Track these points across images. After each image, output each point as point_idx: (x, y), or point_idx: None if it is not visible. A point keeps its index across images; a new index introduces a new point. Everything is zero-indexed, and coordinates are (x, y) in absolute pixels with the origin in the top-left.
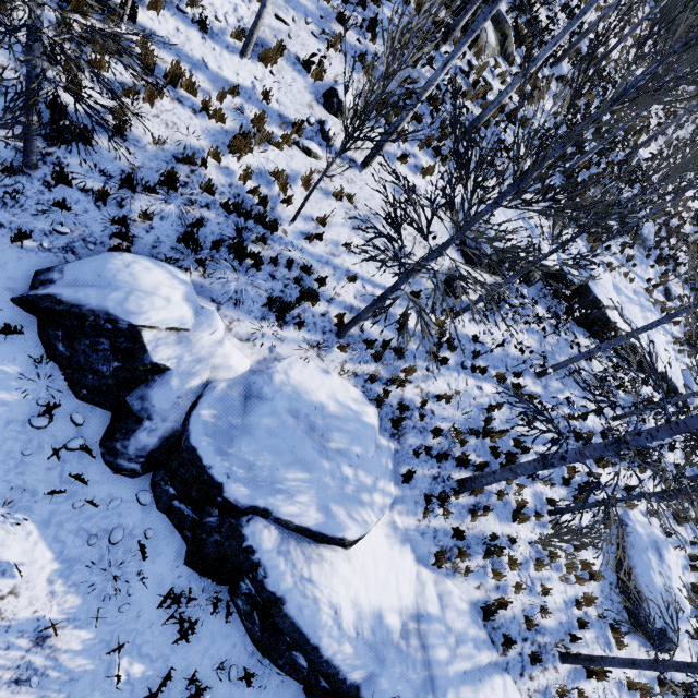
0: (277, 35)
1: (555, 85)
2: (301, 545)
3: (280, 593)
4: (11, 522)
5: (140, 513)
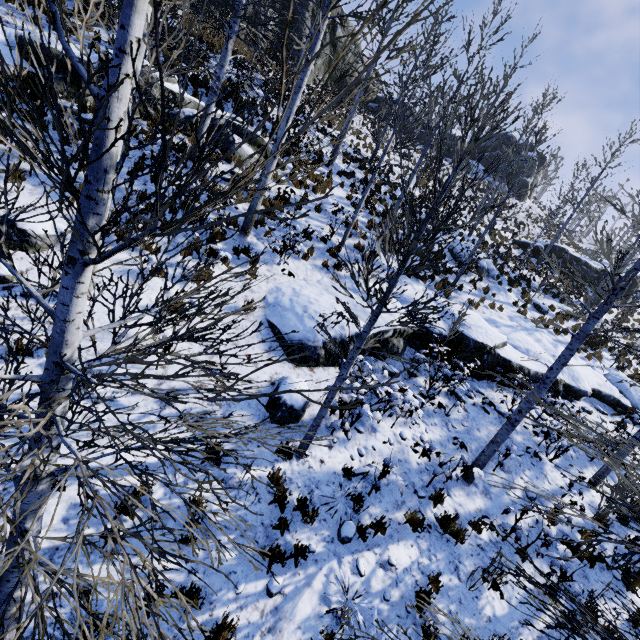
0: None
1: (339, 178)
2: None
3: None
4: None
5: None
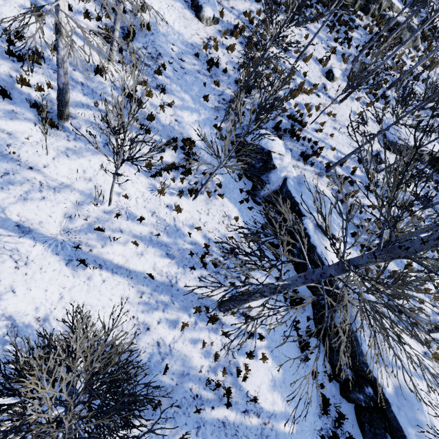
0: (310, 50)
1: None
2: (320, 234)
3: (314, 245)
4: (232, 207)
5: (261, 217)
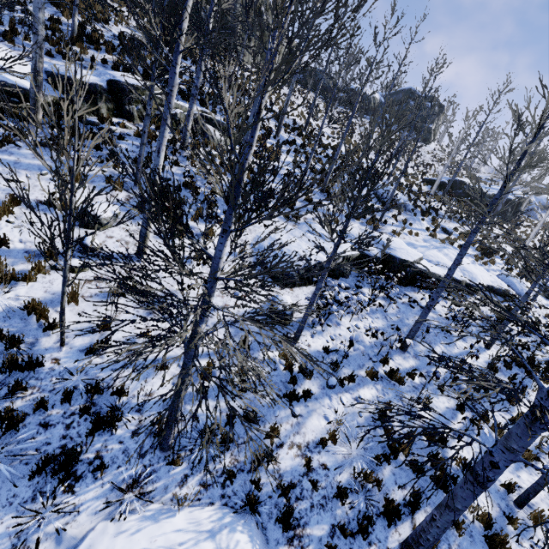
0: (11, 192)
1: (284, 147)
2: None
3: None
4: None
5: None
